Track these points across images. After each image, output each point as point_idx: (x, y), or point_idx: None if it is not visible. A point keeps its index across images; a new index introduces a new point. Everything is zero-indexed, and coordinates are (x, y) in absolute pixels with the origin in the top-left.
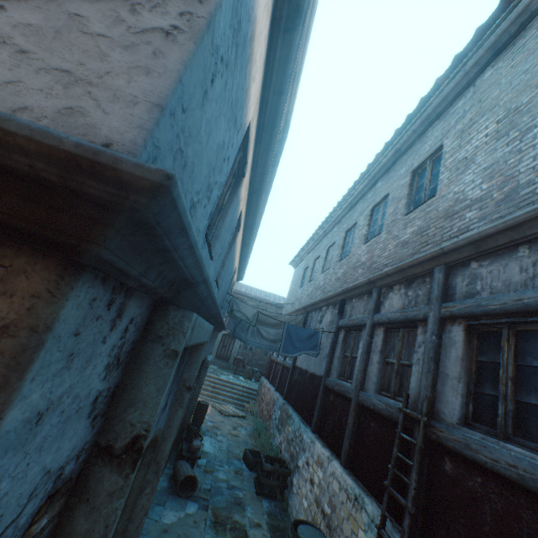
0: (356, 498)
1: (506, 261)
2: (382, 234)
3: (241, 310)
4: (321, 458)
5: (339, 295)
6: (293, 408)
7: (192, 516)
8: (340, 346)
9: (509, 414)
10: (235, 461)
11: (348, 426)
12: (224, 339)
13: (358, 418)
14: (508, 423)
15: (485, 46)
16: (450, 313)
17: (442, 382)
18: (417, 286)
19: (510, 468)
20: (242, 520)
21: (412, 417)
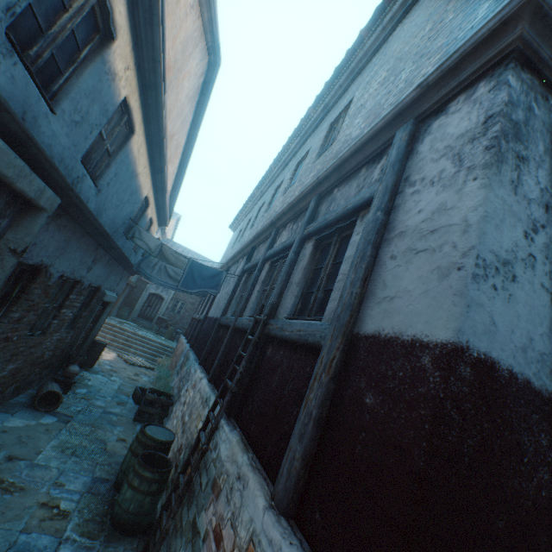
0: (206, 400)
1: (352, 182)
2: (295, 184)
3: (144, 239)
4: (196, 381)
5: (251, 243)
6: (195, 352)
7: (46, 426)
8: (240, 288)
9: (317, 300)
10: (122, 396)
11: (222, 348)
12: (151, 298)
13: (232, 340)
14: (314, 308)
15: (400, 1)
16: (309, 232)
17: (288, 289)
18: (300, 219)
19: (297, 333)
20: (105, 435)
21: (259, 321)
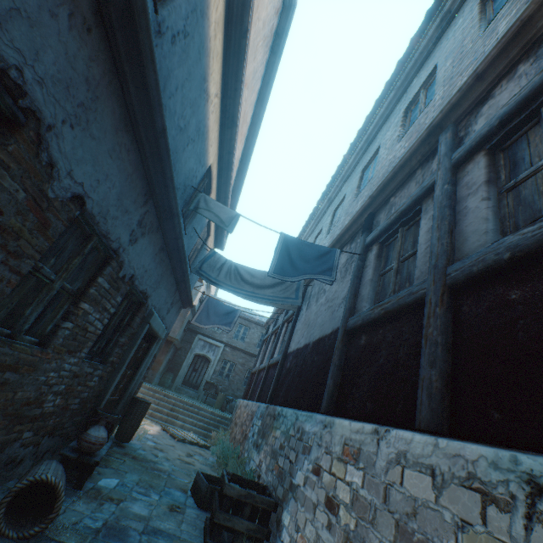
0: (538, 488)
1: None
2: (435, 97)
3: (212, 210)
4: (354, 442)
5: (362, 214)
6: (284, 405)
7: None
8: (373, 265)
9: None
10: (176, 492)
11: (428, 341)
12: (196, 361)
13: (453, 317)
14: None
15: None
16: None
17: None
18: None
19: None
20: None
21: None
